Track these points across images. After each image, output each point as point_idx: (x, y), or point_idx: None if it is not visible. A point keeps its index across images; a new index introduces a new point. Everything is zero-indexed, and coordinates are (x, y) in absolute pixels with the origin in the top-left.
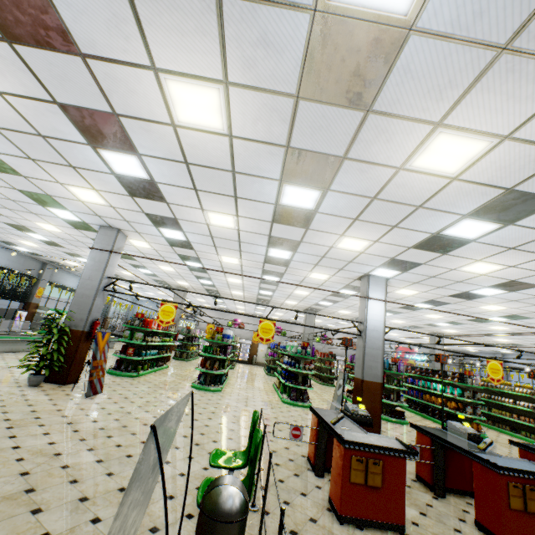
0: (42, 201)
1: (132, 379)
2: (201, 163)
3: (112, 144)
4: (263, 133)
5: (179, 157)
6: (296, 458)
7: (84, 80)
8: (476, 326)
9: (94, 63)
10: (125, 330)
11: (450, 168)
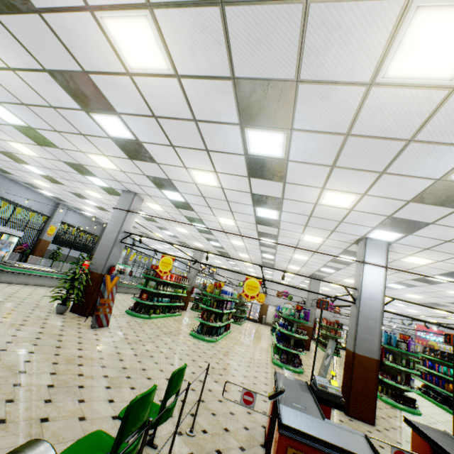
0: (80, 171)
1: (142, 320)
2: (166, 114)
3: (96, 106)
4: (205, 65)
5: (147, 111)
6: (253, 427)
7: (51, 40)
8: None
9: (48, 17)
10: (142, 278)
11: (446, 70)
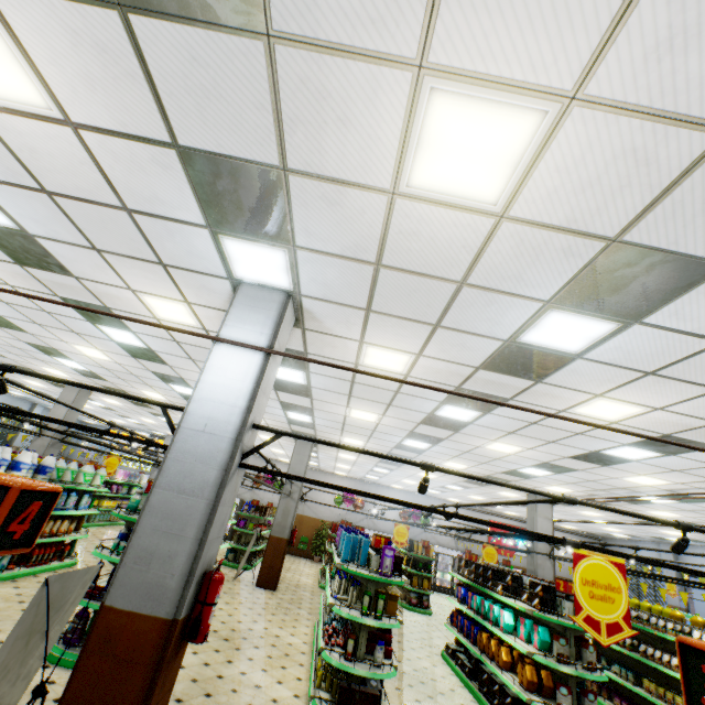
0: None
1: None
2: None
3: None
4: None
5: None
6: None
7: None
8: (600, 476)
9: None
10: None
11: None
